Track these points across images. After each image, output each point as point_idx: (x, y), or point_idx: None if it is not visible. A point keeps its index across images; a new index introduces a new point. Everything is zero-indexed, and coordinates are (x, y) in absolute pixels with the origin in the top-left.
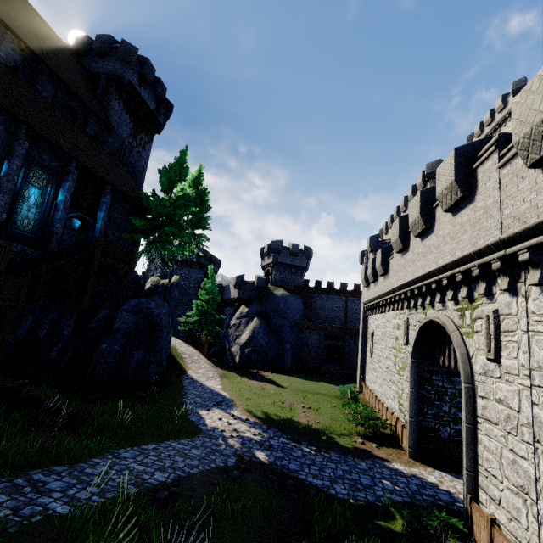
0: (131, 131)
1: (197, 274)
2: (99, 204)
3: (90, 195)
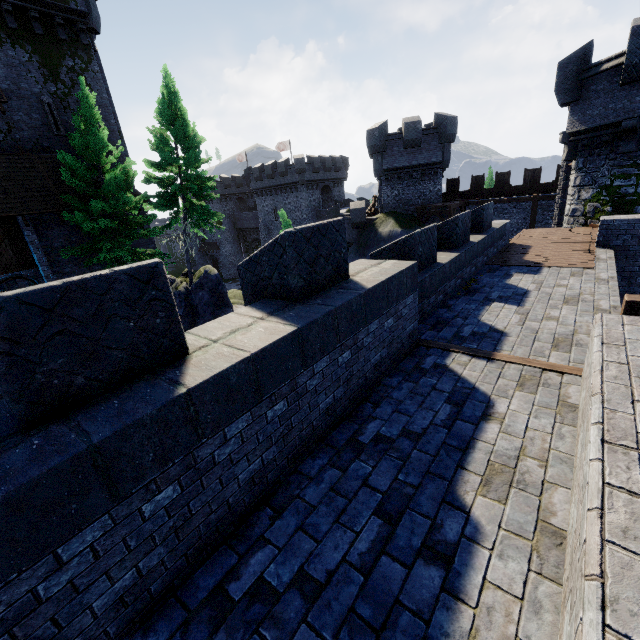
0: (44, 72)
1: (308, 198)
2: (27, 245)
3: (4, 244)
